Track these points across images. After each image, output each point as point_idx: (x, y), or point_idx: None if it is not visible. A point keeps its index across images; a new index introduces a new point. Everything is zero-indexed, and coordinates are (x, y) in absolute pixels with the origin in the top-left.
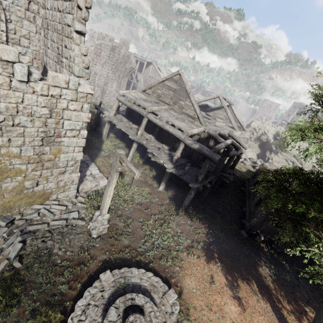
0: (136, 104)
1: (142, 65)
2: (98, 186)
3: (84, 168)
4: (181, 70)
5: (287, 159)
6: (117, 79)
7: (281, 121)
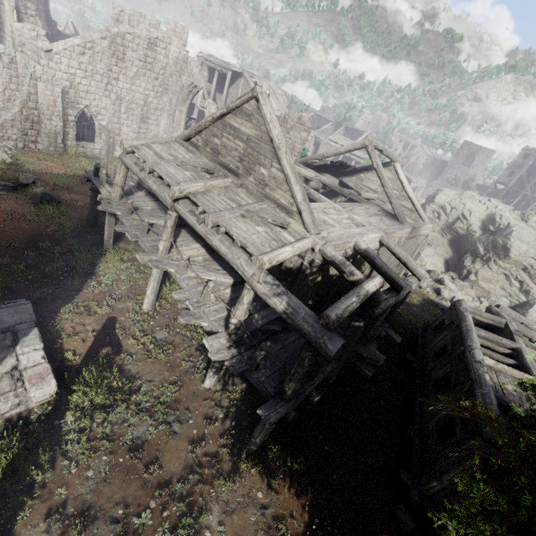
0: (154, 174)
1: (224, 79)
2: (26, 404)
3: (0, 352)
4: (261, 86)
5: (510, 274)
6: (168, 110)
7: (496, 186)
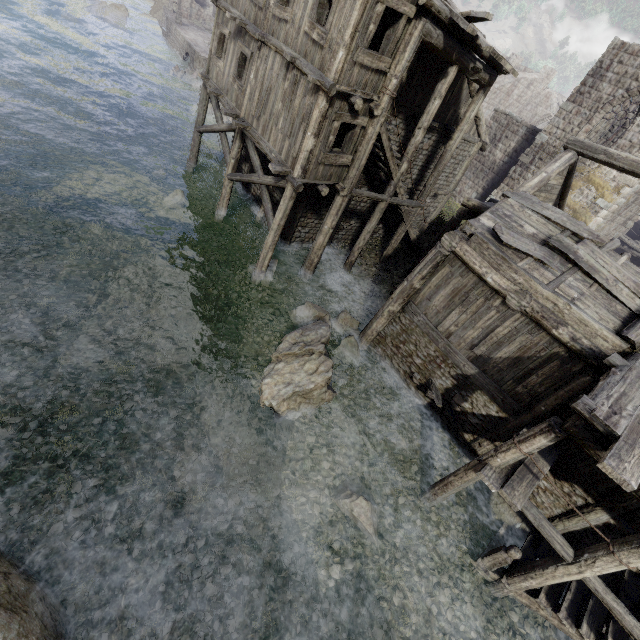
0: None
1: None
2: None
3: None
4: None
5: None
6: None
7: None
